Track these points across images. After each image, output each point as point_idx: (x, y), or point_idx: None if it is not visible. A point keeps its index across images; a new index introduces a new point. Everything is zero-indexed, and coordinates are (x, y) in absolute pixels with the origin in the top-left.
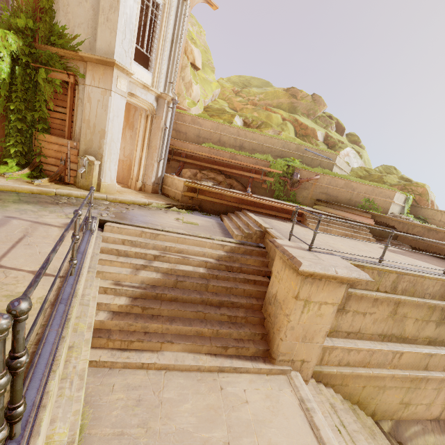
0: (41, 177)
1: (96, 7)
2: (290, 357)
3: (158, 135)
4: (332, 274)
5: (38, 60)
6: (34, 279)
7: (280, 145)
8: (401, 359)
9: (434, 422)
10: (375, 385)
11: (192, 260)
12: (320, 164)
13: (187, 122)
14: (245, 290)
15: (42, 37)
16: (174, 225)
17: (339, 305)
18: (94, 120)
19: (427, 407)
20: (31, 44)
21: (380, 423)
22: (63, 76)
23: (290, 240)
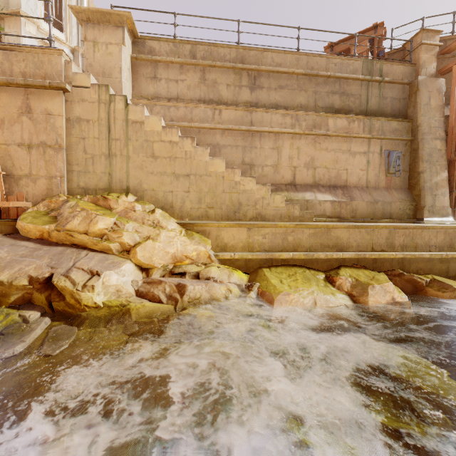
0: None
1: None
2: None
3: None
4: (94, 8)
5: None
6: None
7: None
8: (222, 116)
9: (289, 186)
10: (208, 143)
11: None
12: None
13: None
14: None
15: None
16: None
17: (151, 74)
18: None
19: (275, 169)
20: None
21: None
22: None
23: None
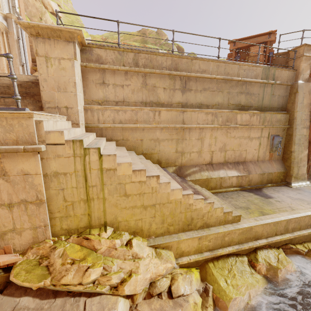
0: None
1: None
2: (54, 104)
3: (15, 45)
4: (44, 25)
5: None
6: None
7: None
8: (161, 117)
9: (208, 165)
10: (150, 138)
11: (4, 80)
12: None
13: None
14: None
15: None
16: None
17: (99, 80)
18: None
19: (199, 154)
20: None
21: (167, 168)
22: None
23: None
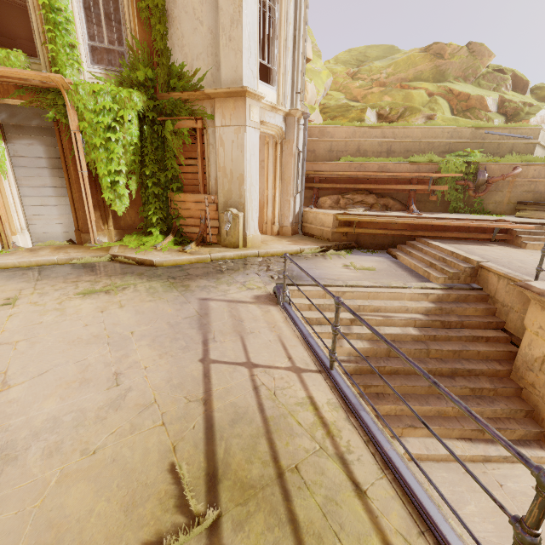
0: (185, 242)
1: (213, 28)
2: None
3: (291, 163)
4: None
5: (162, 113)
6: (496, 432)
7: (446, 136)
8: None
9: None
10: None
11: (397, 319)
12: (513, 148)
13: (314, 136)
14: (480, 352)
15: (162, 85)
16: (351, 276)
17: None
18: (231, 166)
19: None
20: (153, 97)
21: None
22: (190, 123)
23: (538, 278)
